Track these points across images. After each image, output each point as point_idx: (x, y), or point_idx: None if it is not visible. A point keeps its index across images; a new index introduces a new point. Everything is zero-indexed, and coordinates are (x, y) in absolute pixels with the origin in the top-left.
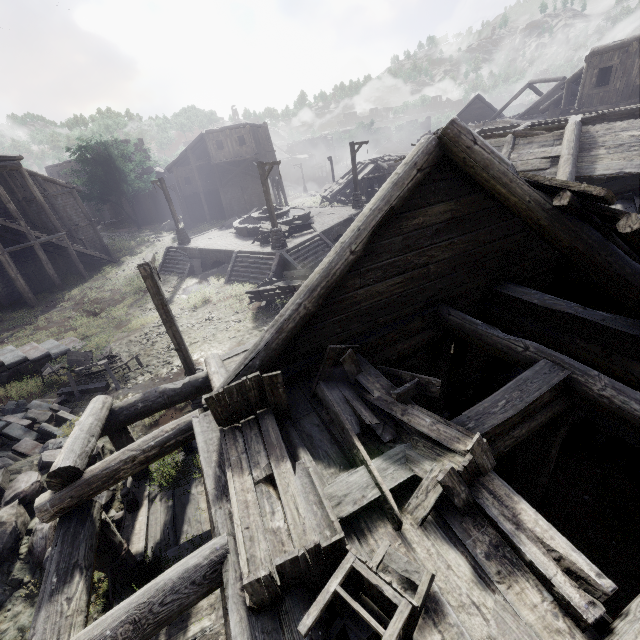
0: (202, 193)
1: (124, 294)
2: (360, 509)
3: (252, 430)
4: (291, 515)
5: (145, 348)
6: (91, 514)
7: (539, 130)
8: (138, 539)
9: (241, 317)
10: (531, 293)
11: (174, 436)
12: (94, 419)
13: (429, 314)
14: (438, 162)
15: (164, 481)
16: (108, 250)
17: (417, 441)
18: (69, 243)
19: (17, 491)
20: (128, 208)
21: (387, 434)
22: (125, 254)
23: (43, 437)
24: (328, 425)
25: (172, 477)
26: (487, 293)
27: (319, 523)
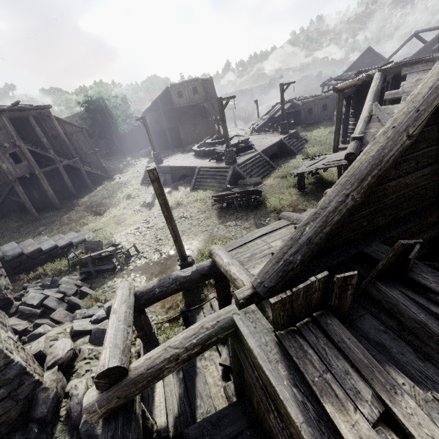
0: (167, 129)
1: (119, 200)
2: None
3: (318, 338)
4: None
5: (139, 238)
6: (134, 411)
7: None
8: (159, 412)
9: (208, 215)
10: None
11: (215, 334)
12: (126, 307)
13: None
14: None
15: None
16: (106, 170)
17: None
18: (81, 165)
19: (56, 358)
20: (116, 142)
21: None
22: (116, 173)
23: (71, 307)
24: (400, 333)
25: None
26: None
27: None
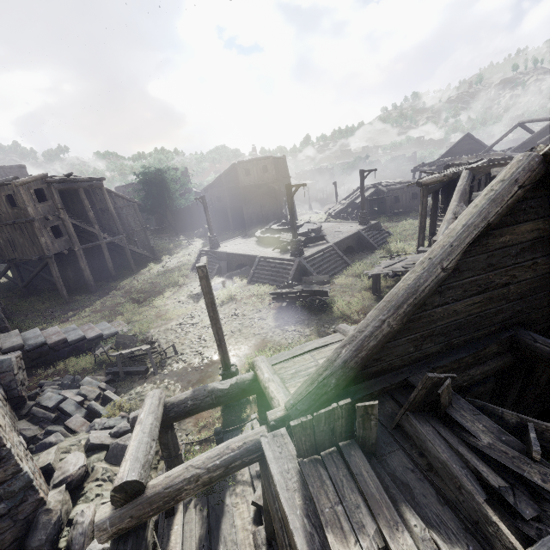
0: (229, 208)
1: (163, 287)
2: None
3: (339, 469)
4: None
5: (180, 337)
6: (145, 537)
7: None
8: None
9: (263, 315)
10: None
11: (240, 456)
12: (153, 418)
13: (506, 338)
14: (538, 179)
15: None
16: (153, 250)
17: None
18: (126, 243)
19: (66, 474)
20: (170, 218)
21: (524, 505)
22: (165, 254)
23: (90, 414)
24: (427, 473)
25: None
26: None
27: None
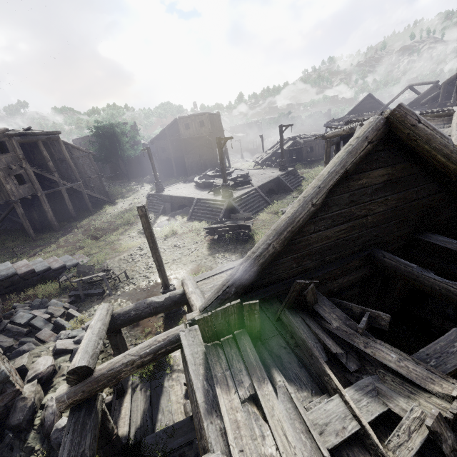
0: (173, 158)
1: (117, 225)
2: (342, 441)
3: (232, 348)
4: (281, 442)
5: (130, 265)
6: (95, 406)
7: (431, 116)
8: (123, 423)
9: (199, 246)
10: (452, 242)
11: (165, 346)
12: (101, 324)
13: (365, 255)
14: (384, 136)
15: (144, 373)
16: (108, 194)
17: (384, 374)
18: (84, 189)
19: (37, 372)
20: (122, 167)
21: (351, 363)
22: (119, 197)
23: (57, 328)
24: (294, 348)
25: (149, 370)
26: (410, 240)
27: (310, 455)
